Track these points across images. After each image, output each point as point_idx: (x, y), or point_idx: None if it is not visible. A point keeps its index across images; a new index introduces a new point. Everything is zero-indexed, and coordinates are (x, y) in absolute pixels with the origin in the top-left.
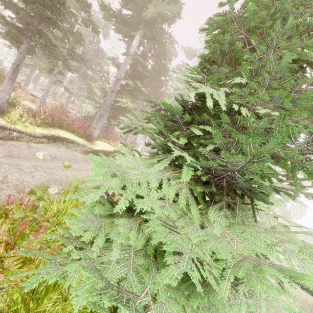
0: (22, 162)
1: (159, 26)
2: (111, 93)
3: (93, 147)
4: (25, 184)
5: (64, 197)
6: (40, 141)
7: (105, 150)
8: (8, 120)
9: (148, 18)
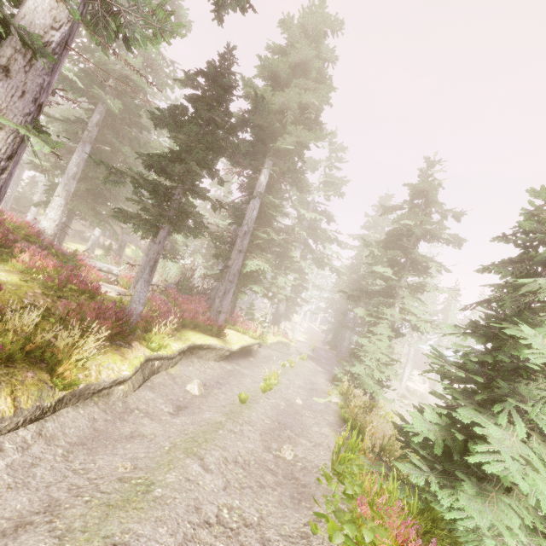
0: (202, 413)
1: (297, 155)
2: (238, 254)
3: (231, 348)
4: (257, 455)
5: (350, 469)
6: (175, 362)
7: (243, 346)
8: (153, 347)
9: (282, 147)
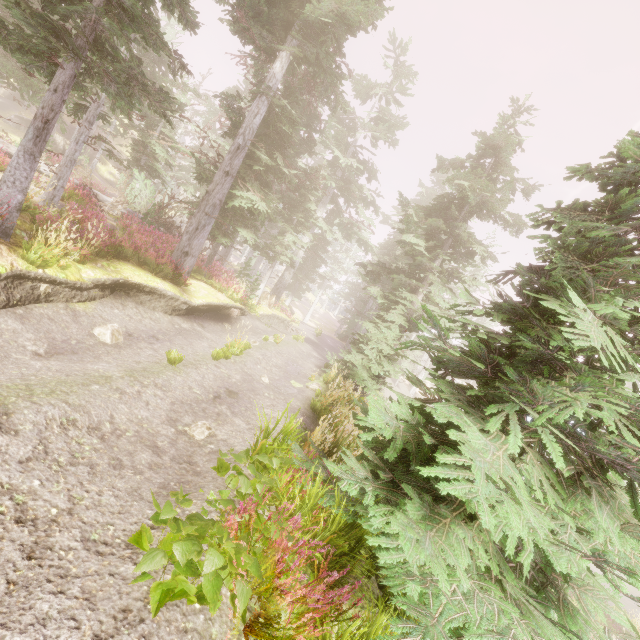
0: (93, 363)
1: (335, 40)
2: (224, 177)
3: (191, 301)
4: (146, 427)
5: (267, 461)
6: (89, 296)
7: (211, 303)
8: (32, 259)
9: (314, 18)
